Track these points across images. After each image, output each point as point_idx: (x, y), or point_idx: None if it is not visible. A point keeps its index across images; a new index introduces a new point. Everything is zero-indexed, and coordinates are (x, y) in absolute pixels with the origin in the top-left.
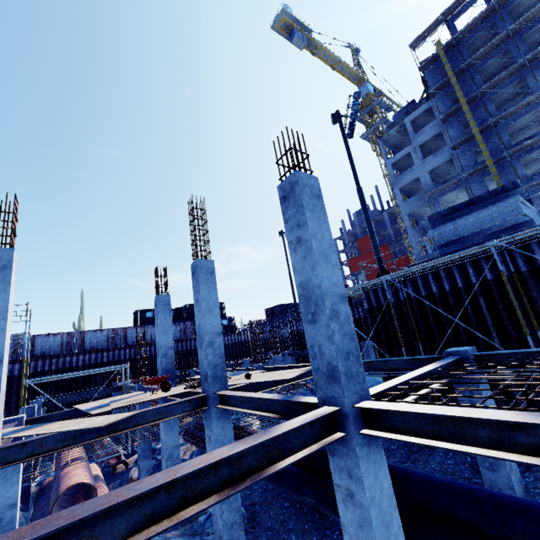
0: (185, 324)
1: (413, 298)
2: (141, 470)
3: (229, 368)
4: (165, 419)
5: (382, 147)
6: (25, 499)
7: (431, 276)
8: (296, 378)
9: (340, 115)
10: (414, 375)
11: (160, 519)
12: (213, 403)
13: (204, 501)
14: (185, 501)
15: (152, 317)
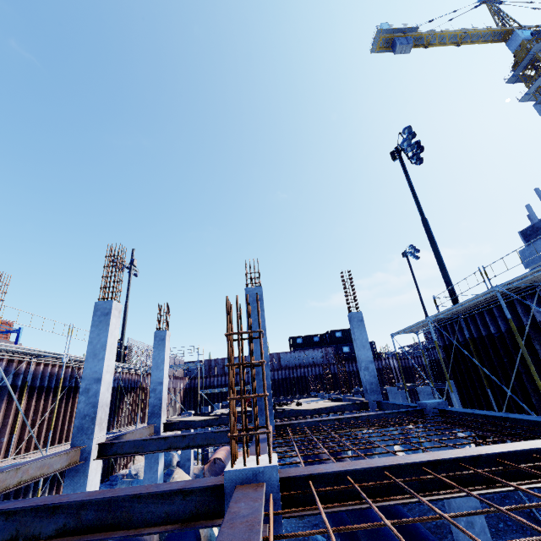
0: (326, 349)
1: (475, 337)
2: None
3: (354, 394)
4: None
5: (540, 112)
6: None
7: (486, 314)
8: (337, 410)
9: (399, 150)
10: (336, 417)
11: (162, 450)
12: None
13: (177, 449)
14: (170, 447)
15: (301, 343)
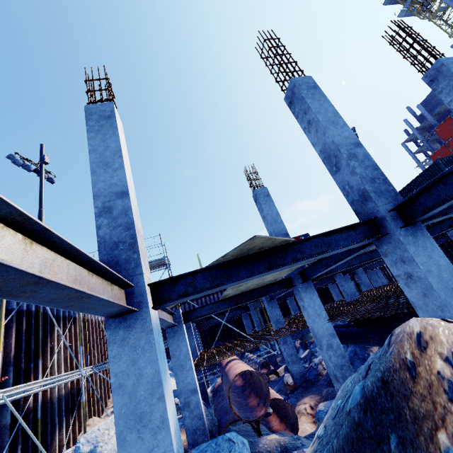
0: None
1: None
2: (294, 375)
3: None
4: (332, 250)
5: None
6: (205, 398)
7: None
8: None
9: None
10: None
11: None
12: (394, 224)
13: None
14: None
15: None
